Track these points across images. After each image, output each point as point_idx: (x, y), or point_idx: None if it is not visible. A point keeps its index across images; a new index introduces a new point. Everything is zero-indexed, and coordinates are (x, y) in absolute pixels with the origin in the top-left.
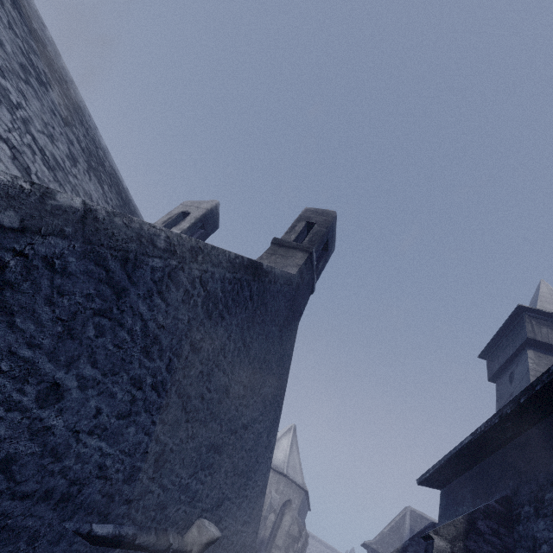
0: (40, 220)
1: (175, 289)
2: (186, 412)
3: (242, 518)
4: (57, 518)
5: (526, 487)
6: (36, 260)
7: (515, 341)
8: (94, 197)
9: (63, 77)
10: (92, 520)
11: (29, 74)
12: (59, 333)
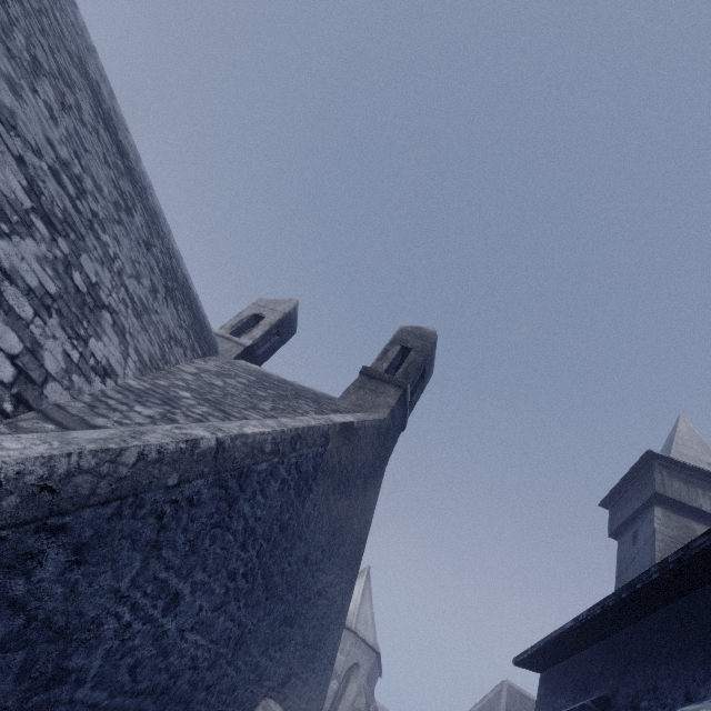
0: (190, 471)
1: (274, 482)
2: (267, 591)
3: (307, 695)
4: (156, 709)
5: (625, 690)
6: (183, 501)
7: (642, 494)
8: (171, 327)
9: (142, 184)
10: (179, 709)
11: (120, 209)
12: (186, 551)
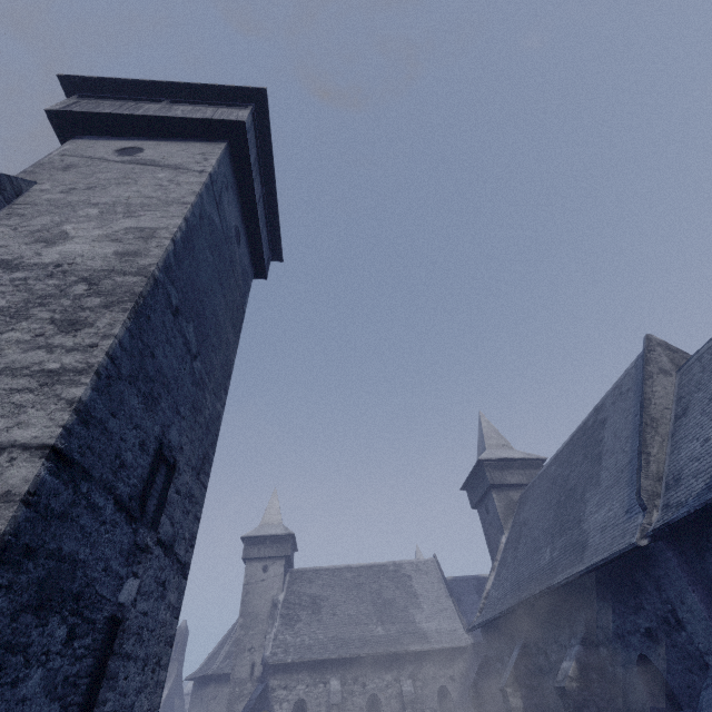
0: None
1: None
2: None
3: None
4: None
5: None
6: None
7: None
8: None
9: None
10: None
11: None
12: None
